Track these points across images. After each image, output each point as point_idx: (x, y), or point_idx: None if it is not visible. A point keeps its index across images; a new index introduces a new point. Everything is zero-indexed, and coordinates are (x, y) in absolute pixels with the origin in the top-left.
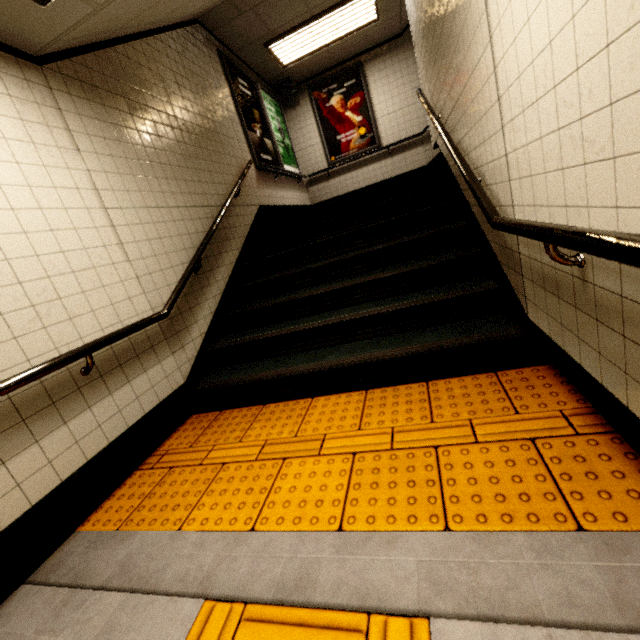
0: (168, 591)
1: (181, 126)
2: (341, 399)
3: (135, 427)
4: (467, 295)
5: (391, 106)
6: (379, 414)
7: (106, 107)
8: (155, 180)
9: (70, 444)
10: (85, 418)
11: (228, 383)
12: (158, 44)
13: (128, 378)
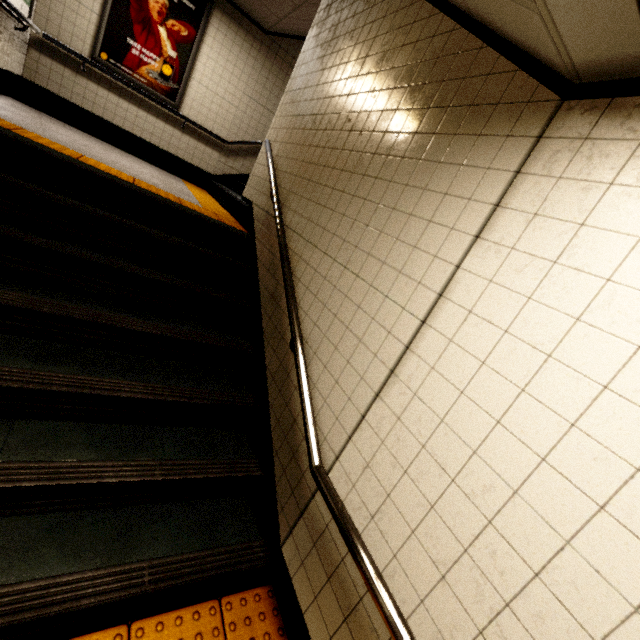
0: None
1: None
2: None
3: None
4: (229, 478)
5: (215, 84)
6: None
7: None
8: None
9: None
10: None
11: None
12: None
13: None
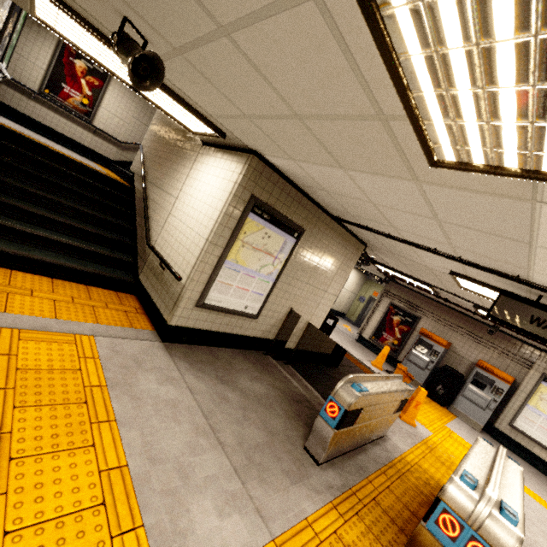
0: None
1: None
2: (36, 277)
3: None
4: (120, 259)
5: (115, 111)
6: (63, 290)
7: None
8: None
9: None
10: None
11: None
12: None
13: None
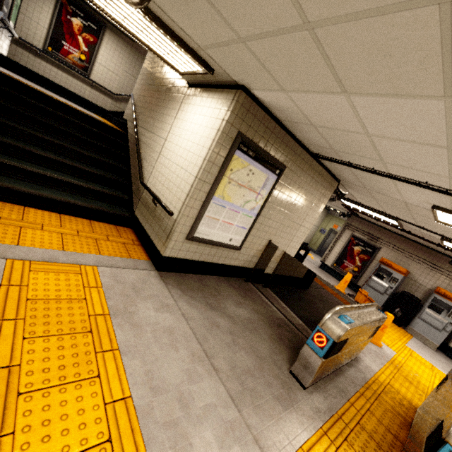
0: None
1: None
2: (46, 213)
3: None
4: (118, 196)
5: (108, 65)
6: (70, 224)
7: None
8: None
9: None
10: None
11: None
12: None
13: None
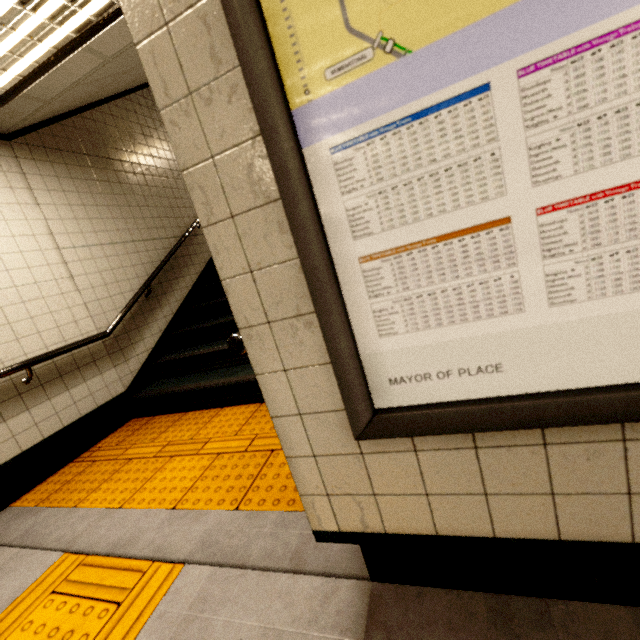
0: (46, 547)
1: (144, 171)
2: (240, 410)
3: (70, 427)
4: None
5: None
6: (256, 423)
7: (68, 165)
8: (112, 221)
9: (8, 438)
10: (23, 418)
11: (159, 393)
12: (127, 104)
13: (68, 387)
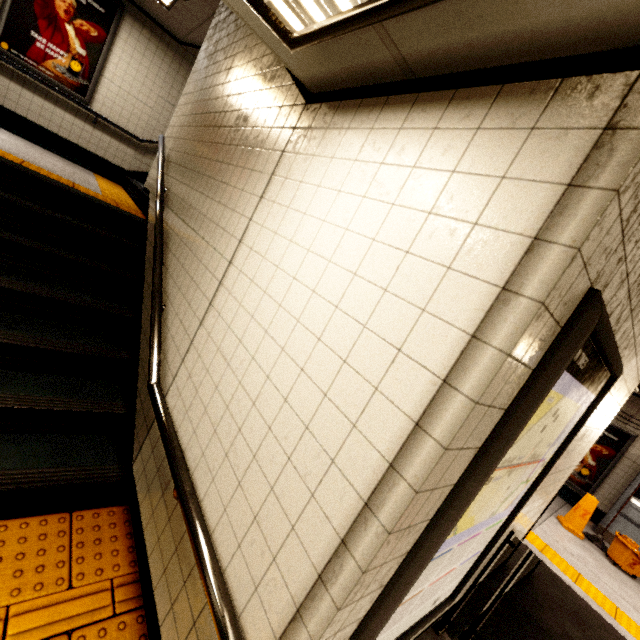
0: None
1: None
2: None
3: None
4: (89, 413)
5: (129, 84)
6: None
7: None
8: None
9: None
10: None
11: None
12: None
13: None
